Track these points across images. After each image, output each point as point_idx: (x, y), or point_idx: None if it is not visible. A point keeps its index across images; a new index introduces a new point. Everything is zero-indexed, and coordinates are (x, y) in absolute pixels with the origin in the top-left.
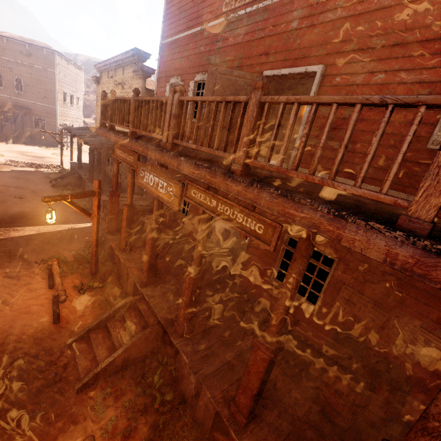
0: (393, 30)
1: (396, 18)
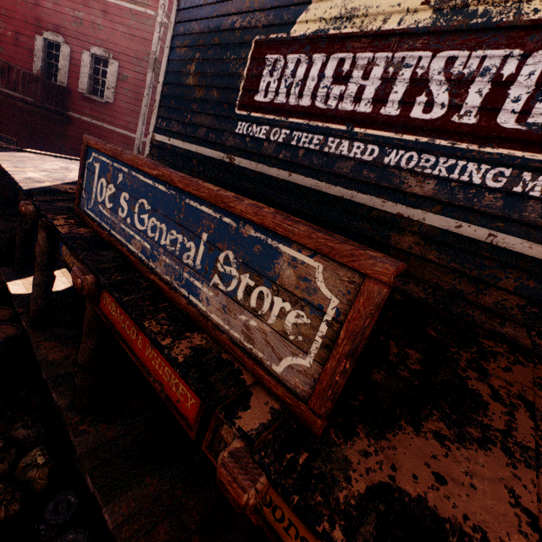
0: (9, 9)
1: (9, 3)
